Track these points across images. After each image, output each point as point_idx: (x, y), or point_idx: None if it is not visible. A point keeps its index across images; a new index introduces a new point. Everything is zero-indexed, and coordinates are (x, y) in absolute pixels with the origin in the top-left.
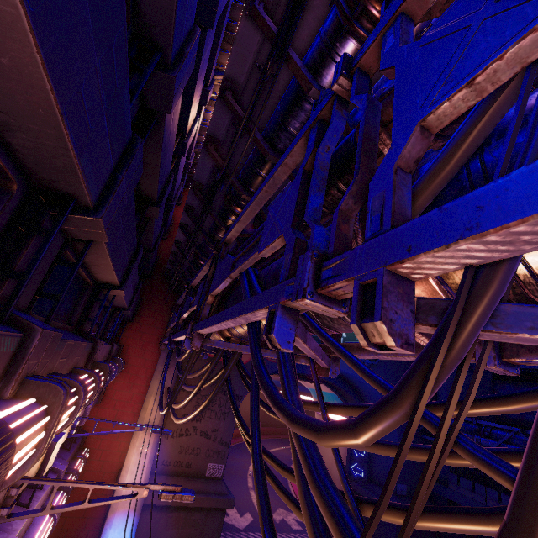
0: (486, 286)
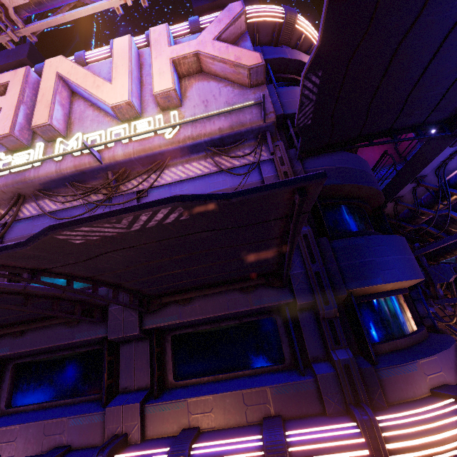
0: (455, 304)
